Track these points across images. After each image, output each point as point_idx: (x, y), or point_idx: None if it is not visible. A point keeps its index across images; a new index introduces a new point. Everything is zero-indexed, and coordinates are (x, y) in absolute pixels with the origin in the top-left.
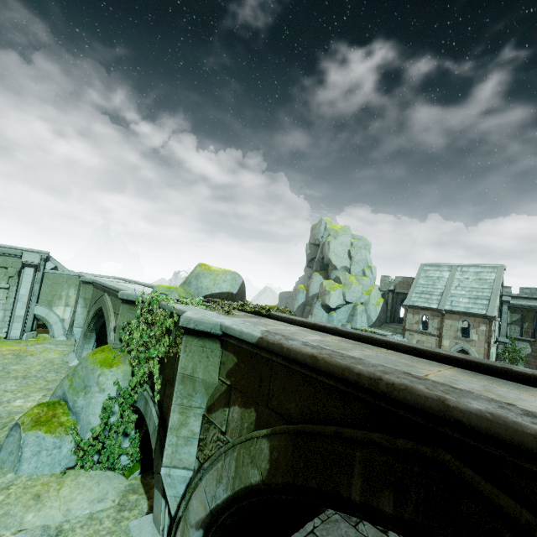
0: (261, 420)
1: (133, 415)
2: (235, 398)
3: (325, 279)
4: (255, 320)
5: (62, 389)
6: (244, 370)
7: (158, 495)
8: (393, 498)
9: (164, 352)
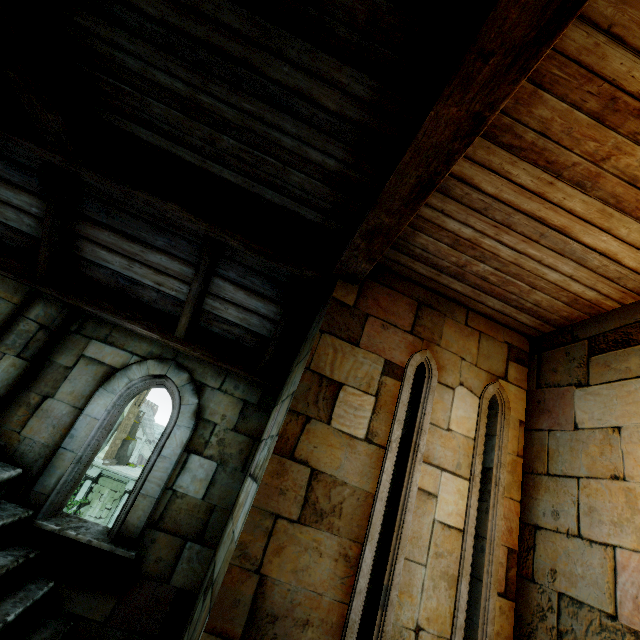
0: None
1: None
2: None
3: None
4: None
5: None
6: None
7: None
8: None
9: None
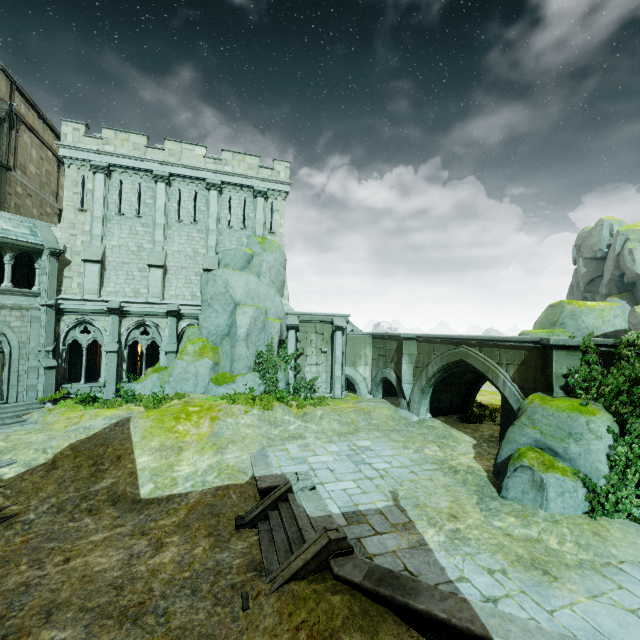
0: None
1: None
2: None
3: (633, 305)
4: None
5: (529, 437)
6: None
7: None
8: None
9: None
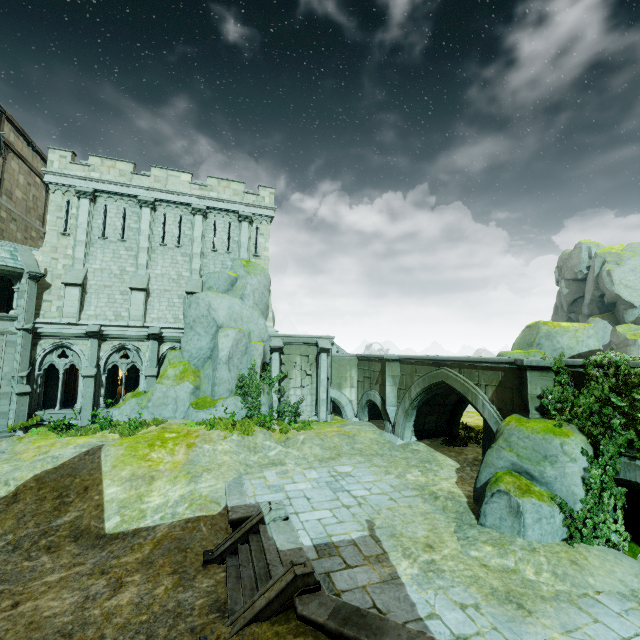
0: None
1: (618, 488)
2: None
3: (614, 324)
4: None
5: (506, 460)
6: None
7: None
8: None
9: None
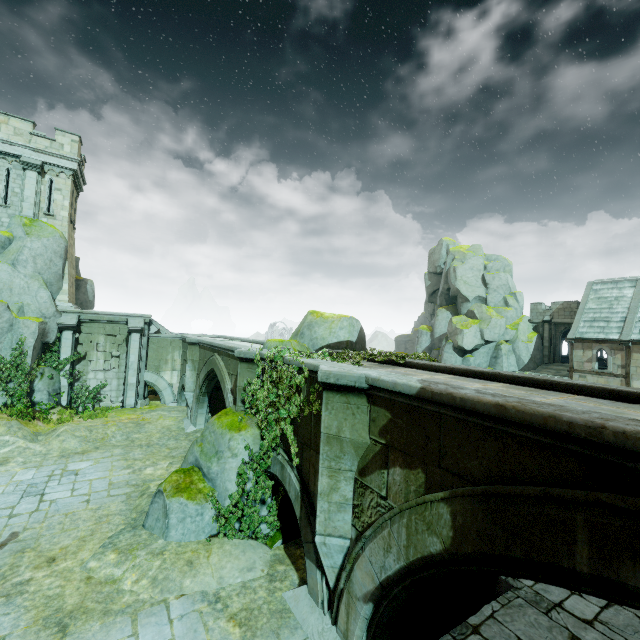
0: (432, 482)
1: (269, 481)
2: (394, 459)
3: (454, 315)
4: (391, 371)
5: (194, 456)
6: (402, 426)
7: (311, 566)
8: (639, 570)
9: (296, 412)
